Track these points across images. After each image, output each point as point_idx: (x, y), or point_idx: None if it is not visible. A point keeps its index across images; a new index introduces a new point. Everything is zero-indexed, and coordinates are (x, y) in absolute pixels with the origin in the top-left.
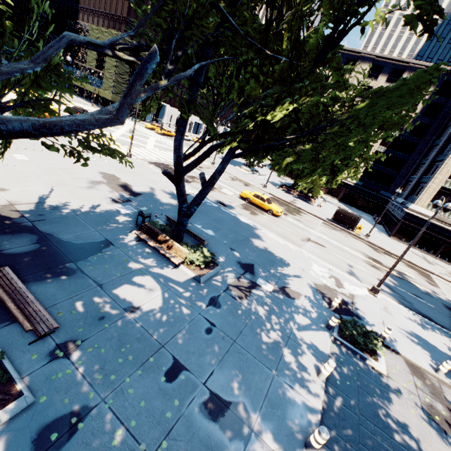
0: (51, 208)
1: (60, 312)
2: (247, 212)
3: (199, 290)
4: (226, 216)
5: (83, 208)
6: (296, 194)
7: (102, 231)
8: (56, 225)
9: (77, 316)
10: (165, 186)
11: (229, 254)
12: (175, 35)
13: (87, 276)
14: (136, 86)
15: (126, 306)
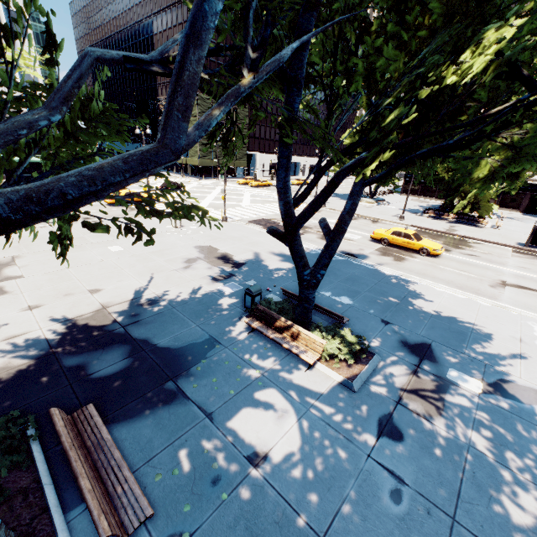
0: (145, 303)
1: (158, 473)
2: (389, 259)
3: (356, 406)
4: (361, 271)
5: (180, 296)
6: (451, 218)
7: (204, 325)
8: (151, 327)
9: (180, 478)
10: (272, 246)
11: (384, 330)
12: (253, 2)
13: (191, 401)
14: (189, 64)
15: (249, 451)
